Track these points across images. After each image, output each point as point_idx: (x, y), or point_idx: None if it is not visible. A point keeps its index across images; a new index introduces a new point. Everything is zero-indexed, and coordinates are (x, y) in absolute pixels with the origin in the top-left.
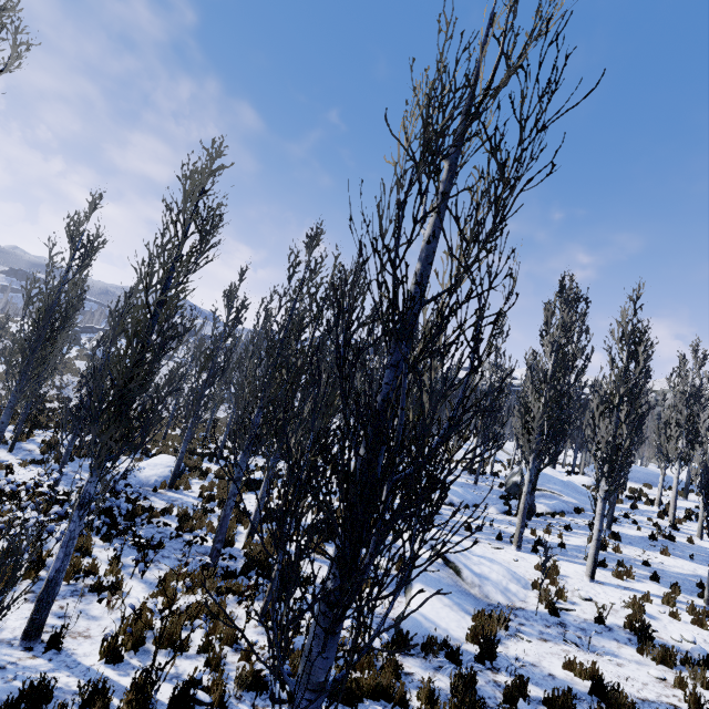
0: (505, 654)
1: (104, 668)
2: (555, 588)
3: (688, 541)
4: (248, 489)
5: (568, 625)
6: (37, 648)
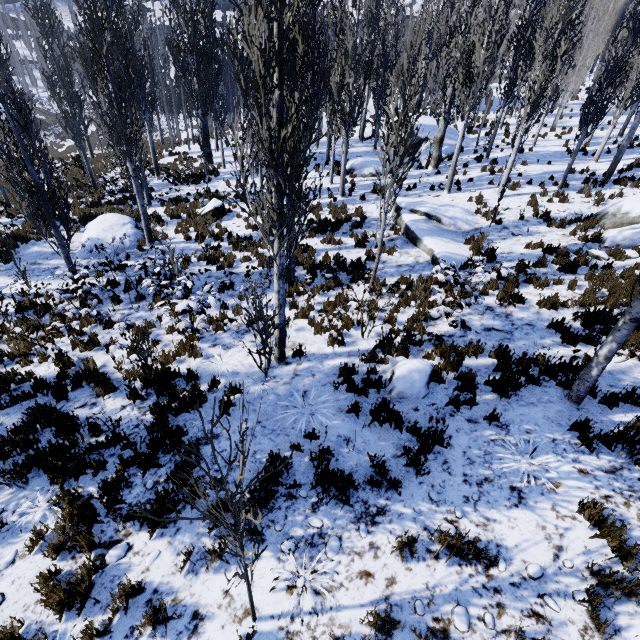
0: (498, 253)
1: (341, 349)
2: (487, 209)
3: (530, 150)
4: (218, 218)
5: (508, 227)
6: (290, 361)
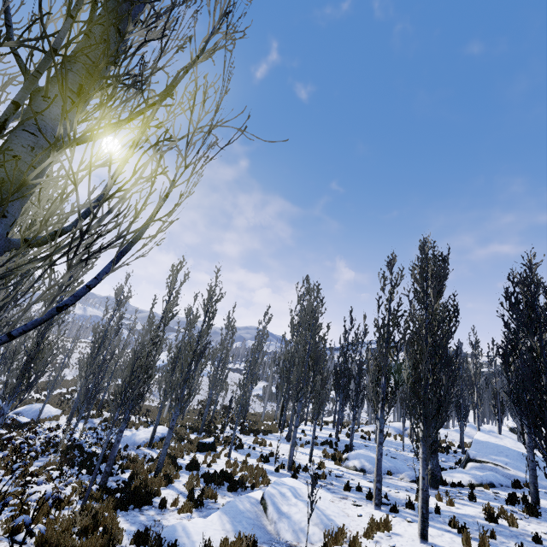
0: None
1: None
2: (365, 541)
3: None
4: (198, 449)
5: None
6: None
